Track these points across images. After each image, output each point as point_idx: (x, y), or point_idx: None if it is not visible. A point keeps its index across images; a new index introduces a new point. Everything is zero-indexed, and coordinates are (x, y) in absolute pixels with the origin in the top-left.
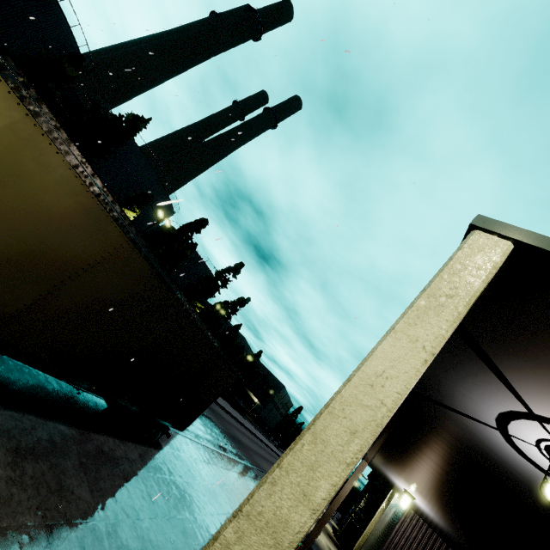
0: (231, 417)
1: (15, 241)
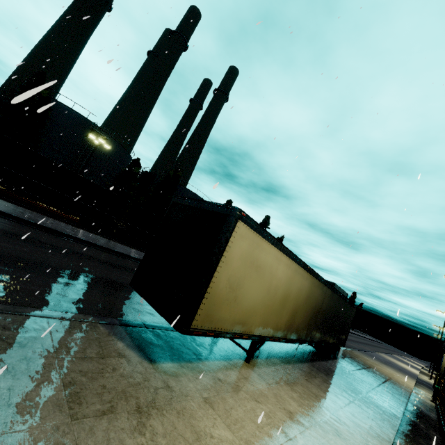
0: None
1: (312, 310)
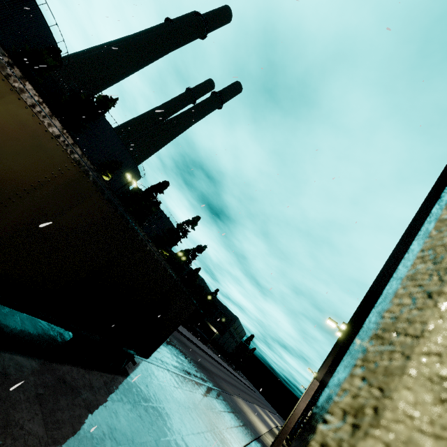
0: (195, 345)
1: None
